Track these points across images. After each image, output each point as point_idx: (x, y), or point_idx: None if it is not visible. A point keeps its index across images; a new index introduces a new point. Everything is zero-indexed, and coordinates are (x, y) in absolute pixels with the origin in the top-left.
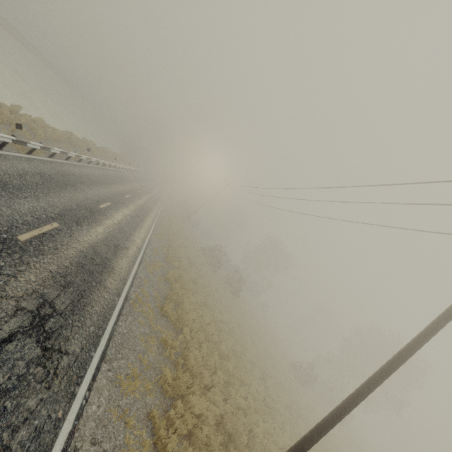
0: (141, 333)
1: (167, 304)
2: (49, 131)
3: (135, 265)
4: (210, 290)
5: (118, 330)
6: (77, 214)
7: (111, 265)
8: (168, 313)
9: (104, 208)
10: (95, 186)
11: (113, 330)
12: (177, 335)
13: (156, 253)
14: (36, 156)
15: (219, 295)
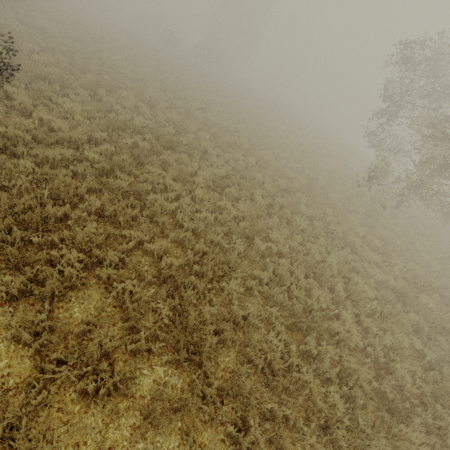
0: None
1: None
2: None
3: None
4: None
5: None
6: None
7: None
8: None
9: None
10: None
11: None
12: None
13: None
14: None
15: None
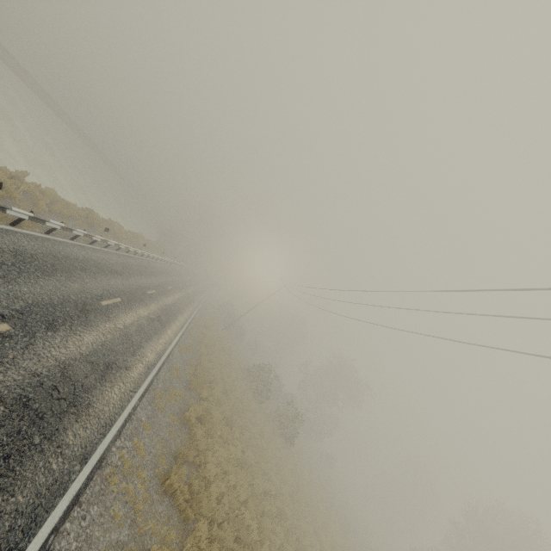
0: (110, 545)
1: (174, 471)
2: (60, 205)
3: (134, 396)
4: (251, 435)
5: (57, 545)
6: (55, 312)
7: (89, 398)
8: (174, 489)
9: (108, 306)
10: (105, 275)
11: (43, 550)
12: (185, 535)
13: (176, 376)
14: (23, 229)
15: (265, 443)
